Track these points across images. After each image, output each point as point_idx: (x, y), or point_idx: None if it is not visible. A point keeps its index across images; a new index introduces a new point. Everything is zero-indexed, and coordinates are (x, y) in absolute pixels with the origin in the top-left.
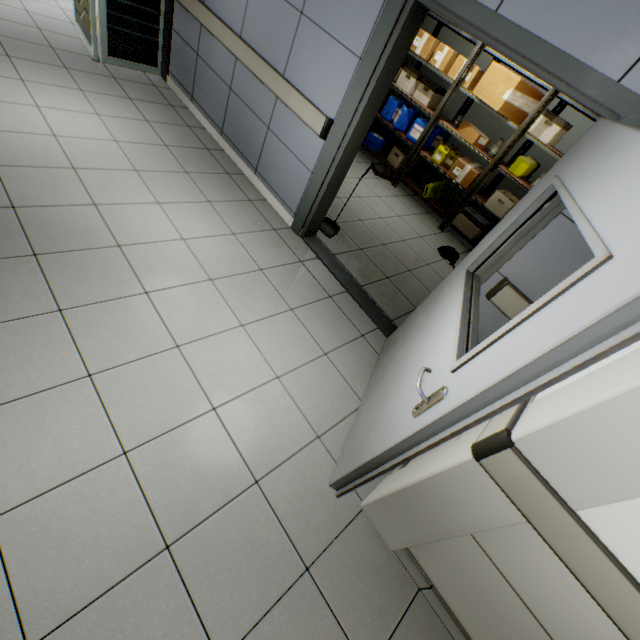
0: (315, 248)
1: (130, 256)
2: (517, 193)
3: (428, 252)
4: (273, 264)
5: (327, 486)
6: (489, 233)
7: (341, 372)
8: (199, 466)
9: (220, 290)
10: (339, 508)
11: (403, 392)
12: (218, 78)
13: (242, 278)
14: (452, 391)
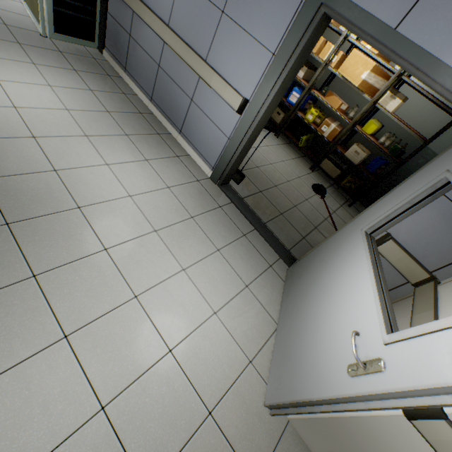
0: (229, 194)
1: (89, 216)
2: (366, 144)
3: (305, 189)
4: (200, 211)
5: (262, 405)
6: (380, 201)
7: (260, 300)
8: (164, 408)
9: (163, 239)
10: (272, 423)
11: (326, 338)
12: (148, 56)
13: (179, 226)
14: (391, 367)
